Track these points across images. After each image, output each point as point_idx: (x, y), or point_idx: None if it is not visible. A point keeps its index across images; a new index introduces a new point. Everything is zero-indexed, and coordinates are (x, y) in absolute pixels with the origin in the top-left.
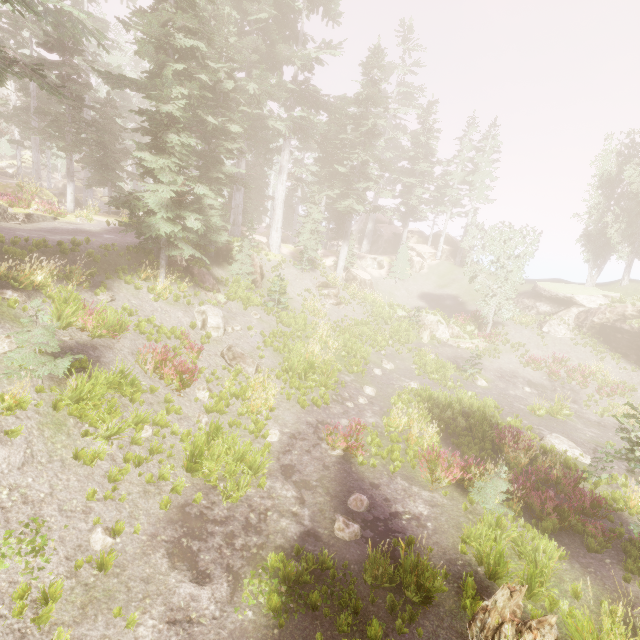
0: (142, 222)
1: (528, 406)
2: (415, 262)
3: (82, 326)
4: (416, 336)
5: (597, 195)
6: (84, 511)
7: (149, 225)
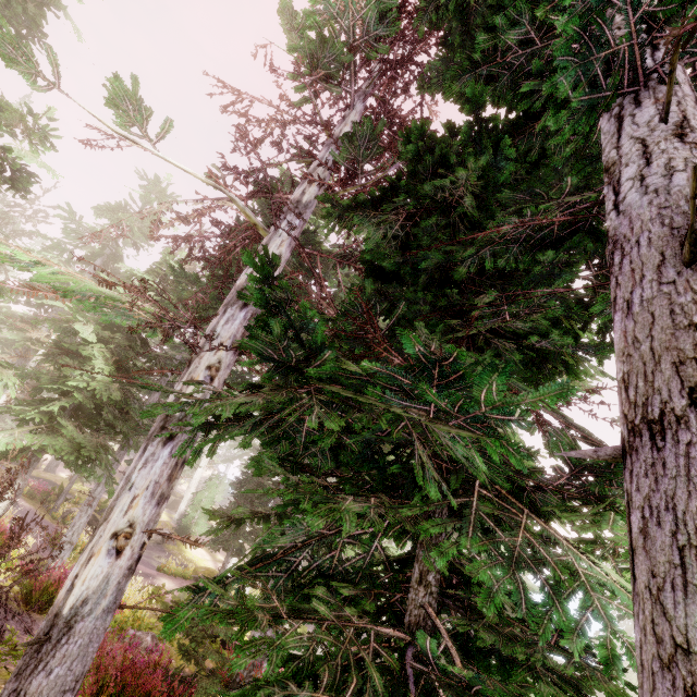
0: None
1: None
2: None
3: None
4: None
5: None
6: None
7: None
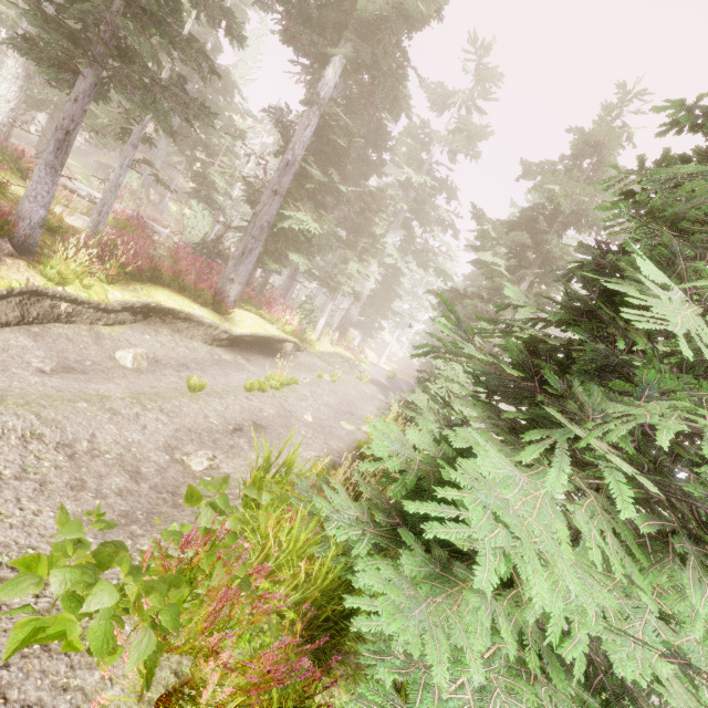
0: None
1: None
2: None
3: None
4: None
5: None
6: None
7: None
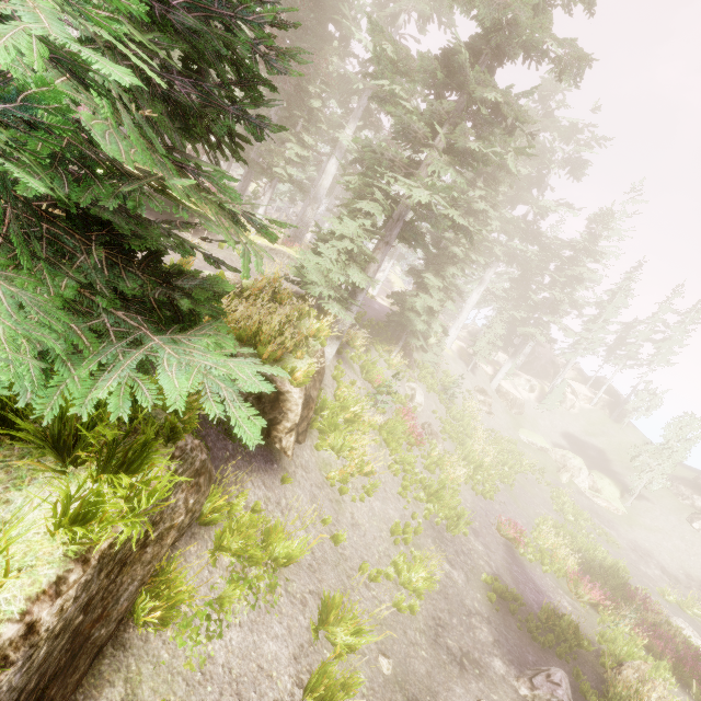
0: (405, 315)
1: (658, 587)
2: (568, 399)
3: (371, 380)
4: (556, 473)
5: None
6: (397, 498)
7: (410, 319)
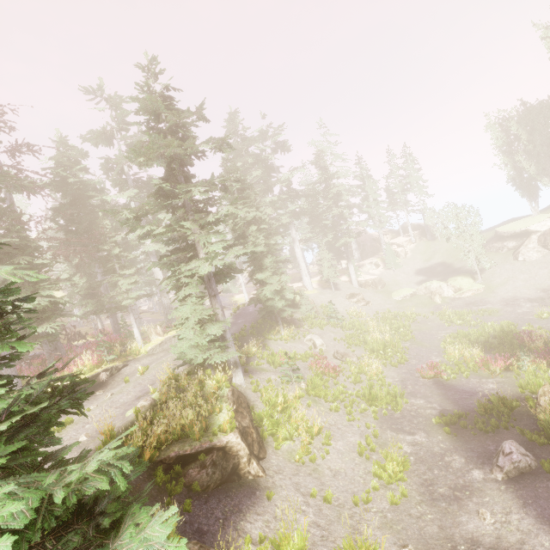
0: (267, 306)
1: (534, 315)
2: (399, 252)
3: (280, 364)
4: (431, 302)
5: (502, 160)
6: (350, 425)
7: (271, 306)
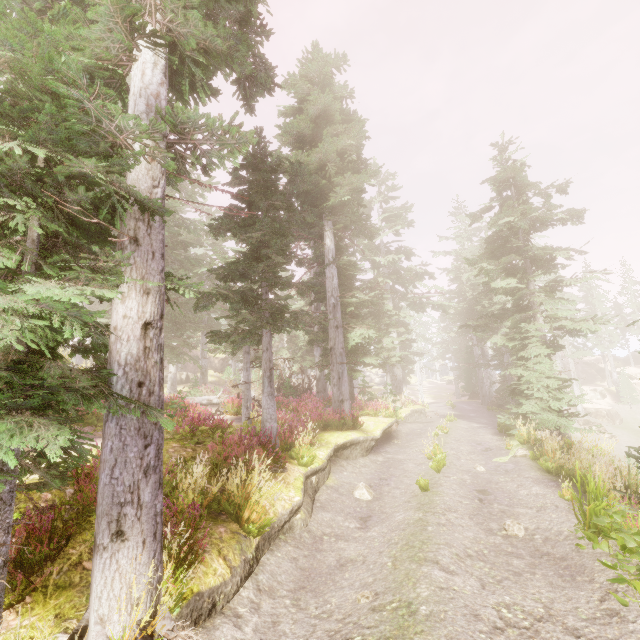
0: None
1: None
2: (634, 385)
3: None
4: None
5: None
6: None
7: None
